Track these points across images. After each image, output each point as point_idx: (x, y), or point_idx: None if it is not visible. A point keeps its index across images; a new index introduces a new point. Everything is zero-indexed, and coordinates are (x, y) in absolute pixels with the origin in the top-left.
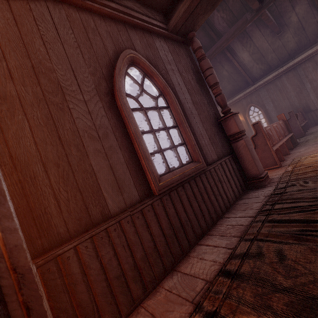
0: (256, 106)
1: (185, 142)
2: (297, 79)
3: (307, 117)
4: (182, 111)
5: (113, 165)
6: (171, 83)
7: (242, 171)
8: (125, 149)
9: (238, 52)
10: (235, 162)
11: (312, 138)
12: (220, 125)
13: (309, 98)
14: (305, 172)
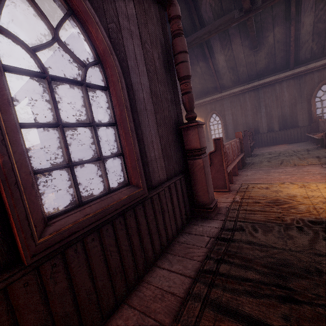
0: (218, 115)
1: (123, 152)
2: (257, 100)
3: (255, 137)
4: (131, 102)
5: None
6: (123, 51)
7: (191, 195)
8: None
9: (216, 53)
10: (186, 184)
11: (257, 162)
12: (180, 133)
13: (261, 121)
14: (254, 210)
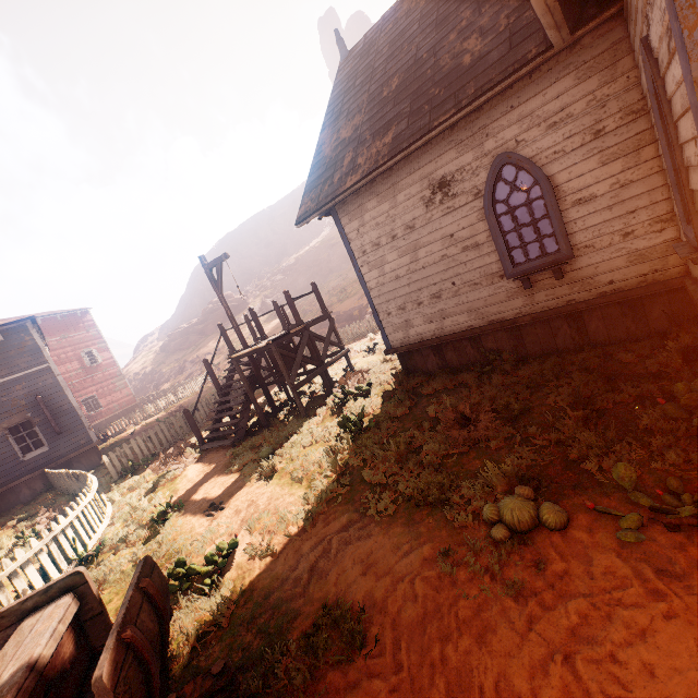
0: None
1: None
2: None
3: None
4: None
5: None
6: None
7: None
8: None
9: None
10: None
11: None
12: None
13: None
14: None
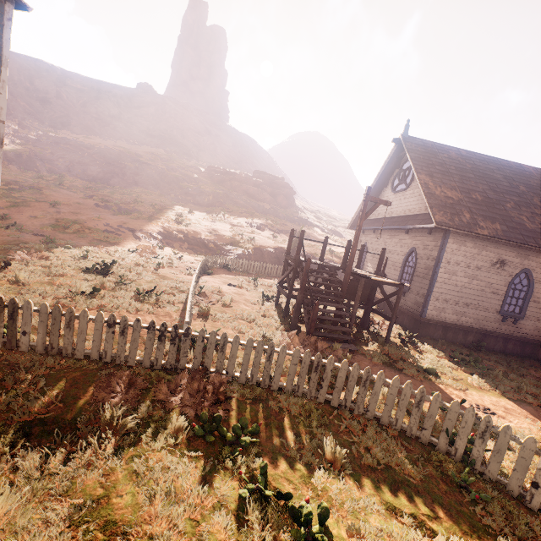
0: None
1: None
2: None
3: None
4: None
5: None
6: None
7: None
8: None
9: None
10: None
11: None
12: None
13: None
14: None
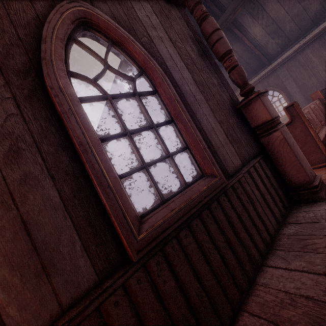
0: (275, 89)
1: (187, 145)
2: (325, 49)
3: None
4: (179, 97)
5: (30, 217)
6: (159, 56)
7: (279, 178)
8: (63, 176)
9: (248, 28)
10: (268, 166)
11: None
12: (240, 113)
13: None
14: None
